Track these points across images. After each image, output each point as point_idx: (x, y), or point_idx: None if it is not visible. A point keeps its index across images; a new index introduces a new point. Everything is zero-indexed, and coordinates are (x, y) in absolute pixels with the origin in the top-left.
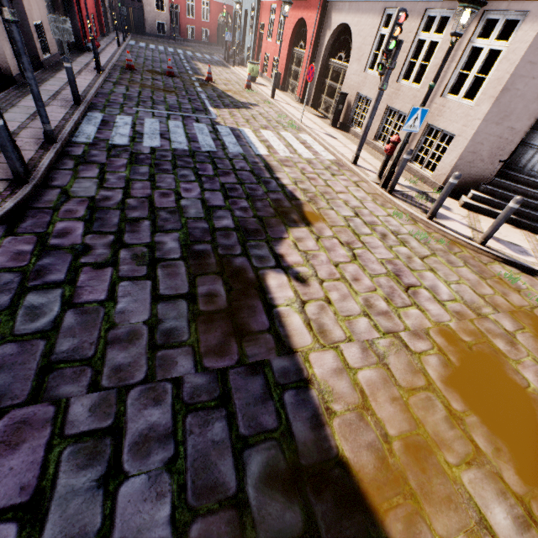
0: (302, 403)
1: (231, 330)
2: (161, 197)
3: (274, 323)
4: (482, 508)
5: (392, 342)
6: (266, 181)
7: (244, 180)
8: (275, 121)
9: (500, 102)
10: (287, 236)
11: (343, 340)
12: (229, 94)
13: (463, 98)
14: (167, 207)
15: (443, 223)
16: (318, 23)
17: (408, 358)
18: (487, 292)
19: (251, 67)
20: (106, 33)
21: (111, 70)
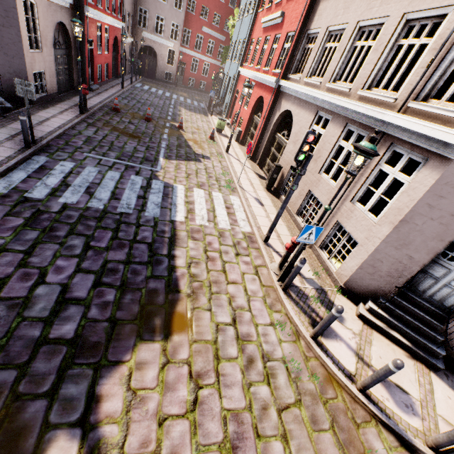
0: None
1: None
2: (18, 280)
3: None
4: None
5: None
6: (157, 261)
7: (134, 257)
8: (215, 178)
9: (399, 230)
10: (129, 358)
11: None
12: (189, 144)
13: (368, 212)
14: (14, 297)
15: (327, 344)
16: (271, 104)
17: None
18: None
19: (219, 122)
20: (120, 75)
21: (97, 110)
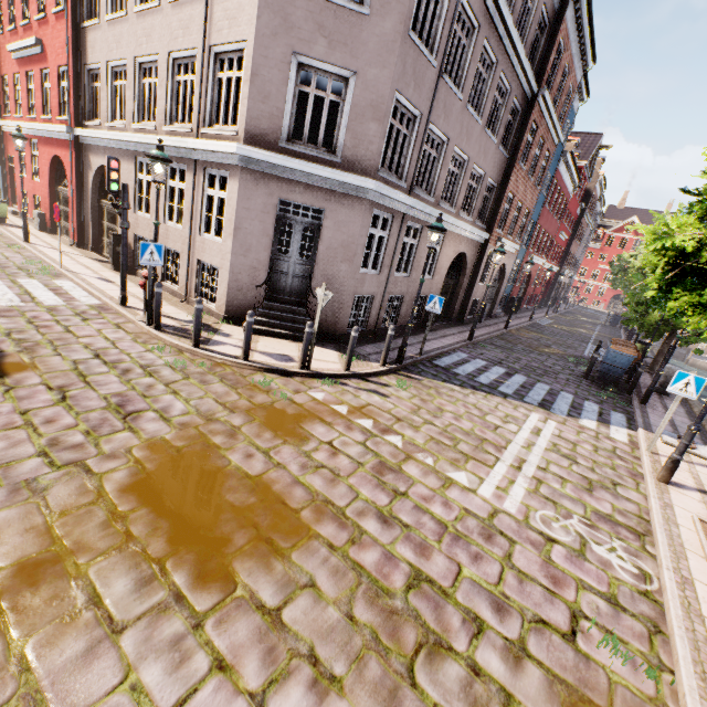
0: None
1: None
2: None
3: None
4: (100, 588)
5: (68, 472)
6: None
7: None
8: (16, 267)
9: (238, 238)
10: None
11: None
12: None
13: (215, 236)
14: None
15: (213, 348)
16: (76, 163)
17: (85, 481)
18: (232, 399)
19: None
20: None
21: None
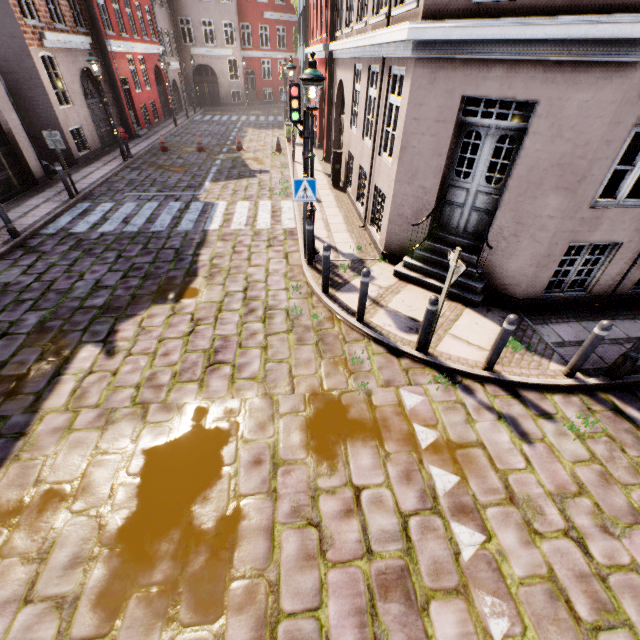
0: (3, 449)
1: (7, 391)
2: (64, 280)
3: (47, 388)
4: (56, 545)
5: (134, 412)
6: (181, 259)
7: (160, 259)
8: (268, 189)
9: (404, 161)
10: (143, 313)
11: (91, 406)
12: (247, 163)
13: (389, 157)
14: (61, 288)
15: (340, 296)
16: (328, 81)
17: (134, 426)
18: (306, 372)
19: (288, 129)
20: (175, 113)
21: (144, 154)
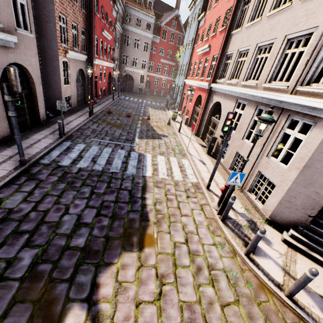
0: None
1: None
2: (54, 212)
3: None
4: None
5: None
6: (134, 201)
7: (120, 198)
8: (171, 148)
9: (304, 173)
10: (117, 261)
11: None
12: (154, 128)
13: (280, 162)
14: (51, 221)
15: (258, 260)
16: (206, 99)
17: None
18: None
19: (173, 114)
20: (112, 93)
21: (99, 113)
